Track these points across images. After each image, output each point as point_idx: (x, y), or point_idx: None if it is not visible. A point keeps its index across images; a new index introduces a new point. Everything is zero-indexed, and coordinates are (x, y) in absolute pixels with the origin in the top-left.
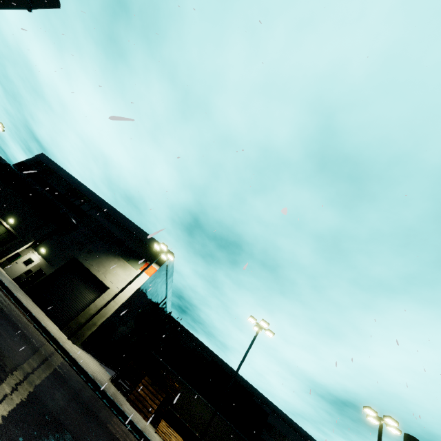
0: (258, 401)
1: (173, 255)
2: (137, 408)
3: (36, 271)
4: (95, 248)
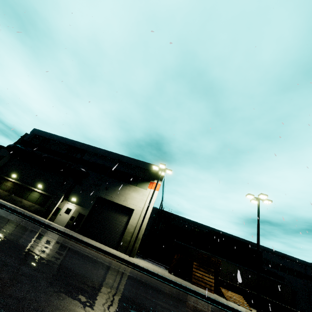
0: None
1: (171, 170)
2: (202, 287)
3: (78, 216)
4: (109, 184)
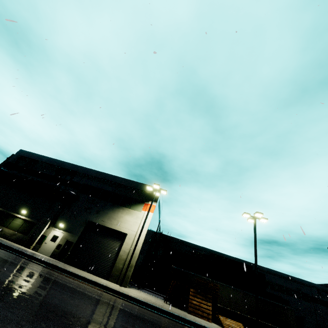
0: None
1: (165, 190)
2: (199, 316)
3: (65, 243)
4: (100, 207)
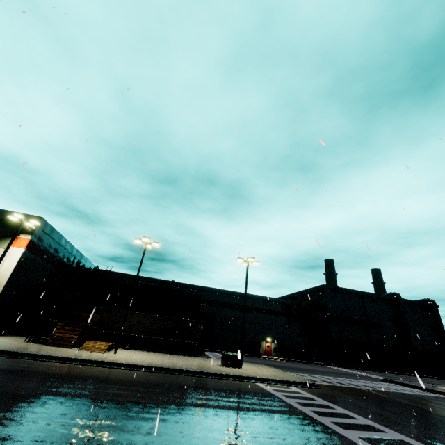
0: (200, 292)
1: (35, 220)
2: (58, 345)
3: None
4: None
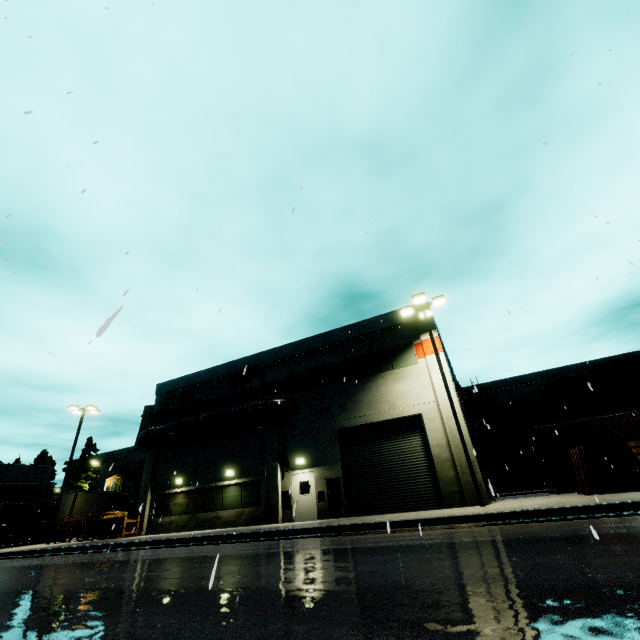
0: None
1: (440, 296)
2: None
3: (327, 486)
4: (342, 398)
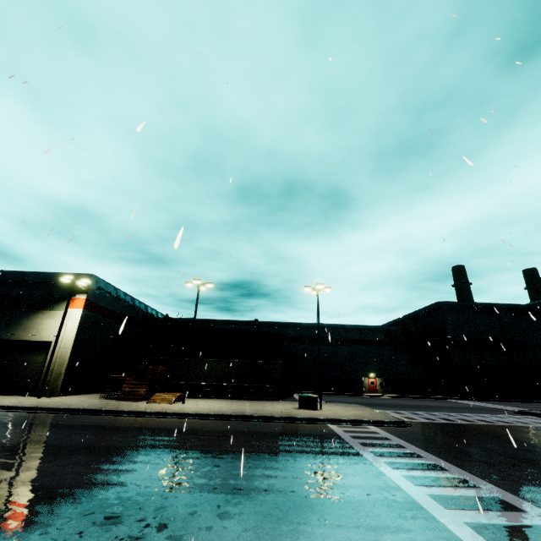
0: (282, 329)
1: (85, 278)
2: (129, 400)
3: None
4: (10, 319)
